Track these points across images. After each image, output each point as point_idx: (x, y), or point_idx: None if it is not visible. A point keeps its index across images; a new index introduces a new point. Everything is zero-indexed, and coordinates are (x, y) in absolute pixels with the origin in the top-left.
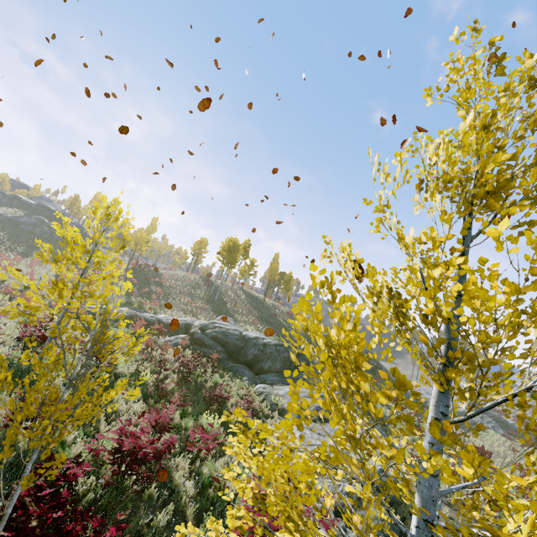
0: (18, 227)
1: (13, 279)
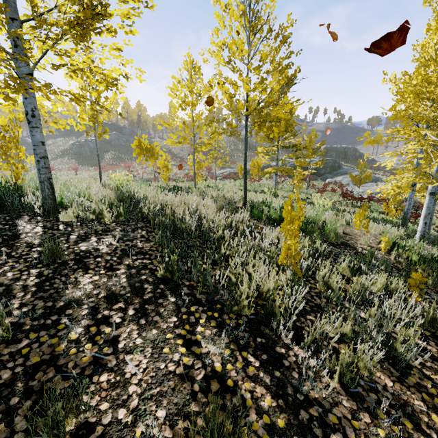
0: (112, 145)
1: (174, 173)
